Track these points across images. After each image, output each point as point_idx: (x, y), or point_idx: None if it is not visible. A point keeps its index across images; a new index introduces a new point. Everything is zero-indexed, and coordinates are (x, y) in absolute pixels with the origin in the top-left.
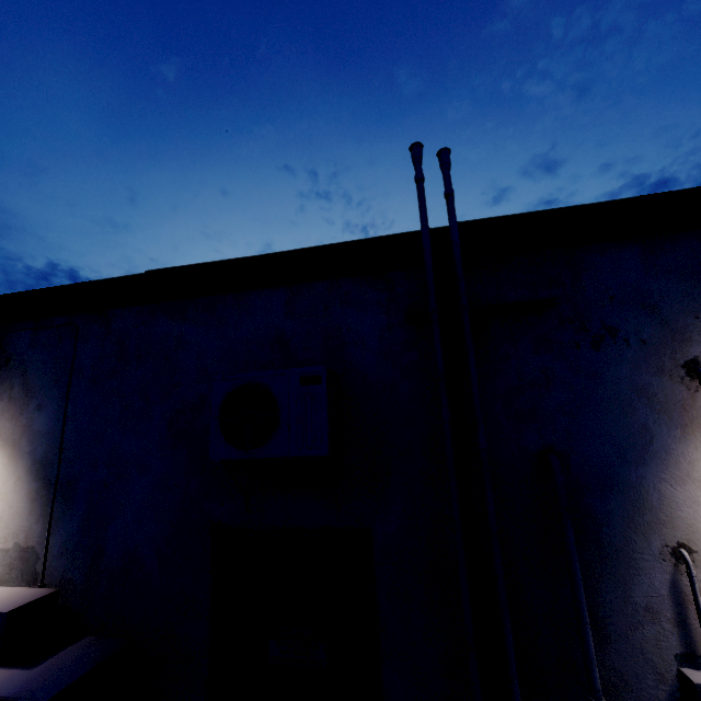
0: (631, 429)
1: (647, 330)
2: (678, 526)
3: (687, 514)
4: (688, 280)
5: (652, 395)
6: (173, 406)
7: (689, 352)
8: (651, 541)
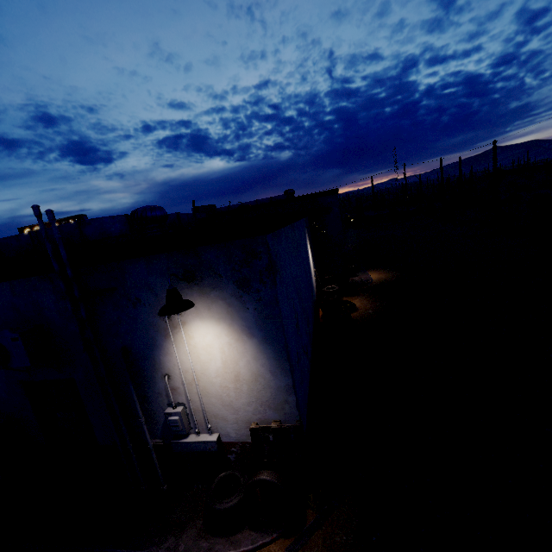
0: (149, 338)
1: (151, 299)
2: (166, 369)
3: (168, 365)
4: (163, 277)
5: (154, 325)
6: None
7: None
8: (158, 374)
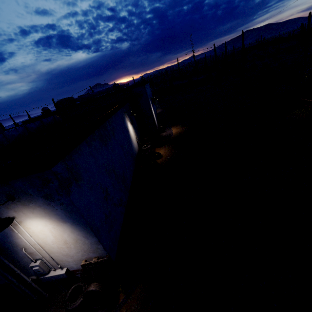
0: (2, 232)
1: None
2: (21, 245)
3: (21, 243)
4: None
5: None
6: None
7: (4, 216)
8: (18, 248)
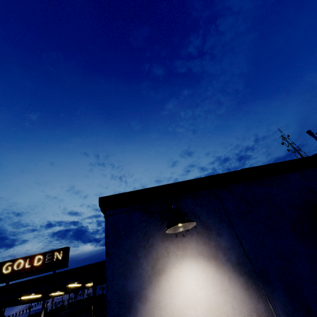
0: None
1: None
2: None
3: None
4: None
5: None
6: (288, 221)
7: None
8: None
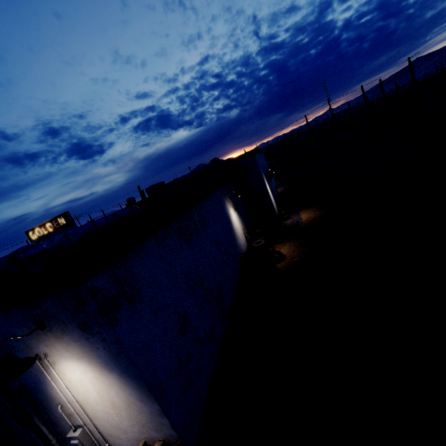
0: (34, 376)
1: (21, 345)
2: (57, 399)
3: (57, 396)
4: (22, 327)
5: (33, 366)
6: None
7: (35, 352)
8: (53, 403)
